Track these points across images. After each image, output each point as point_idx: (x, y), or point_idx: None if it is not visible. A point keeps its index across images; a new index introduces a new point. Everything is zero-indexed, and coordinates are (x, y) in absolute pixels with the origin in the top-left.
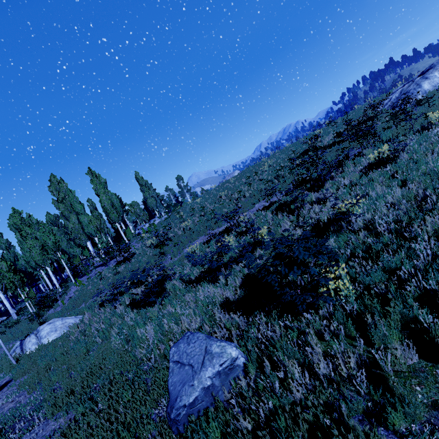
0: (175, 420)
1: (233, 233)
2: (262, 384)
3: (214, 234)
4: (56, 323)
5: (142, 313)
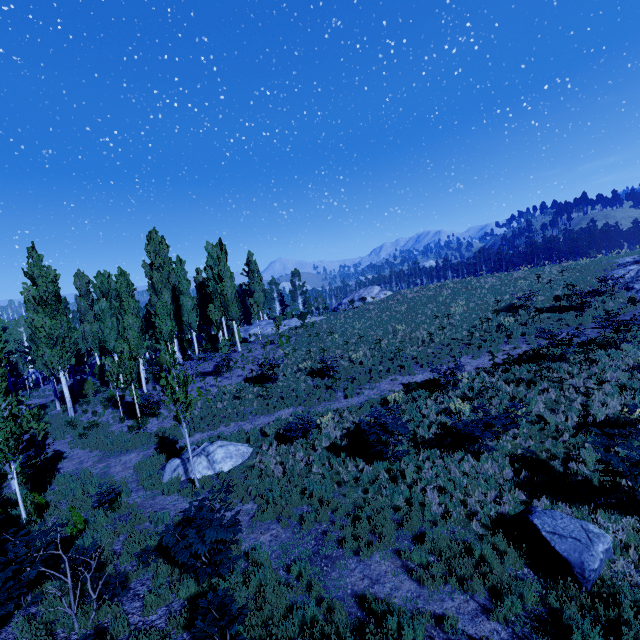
0: (587, 580)
1: (450, 392)
2: None
3: (411, 384)
4: (229, 448)
5: (377, 465)
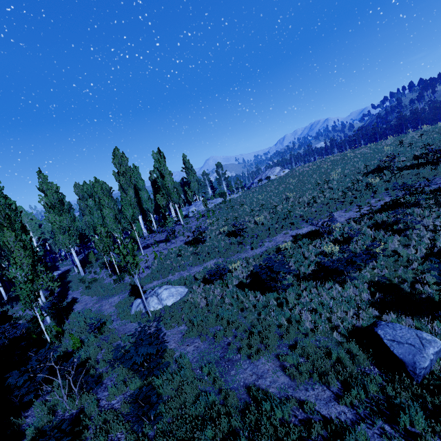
0: (418, 375)
1: (326, 239)
2: None
3: (298, 235)
4: (171, 289)
5: (269, 295)
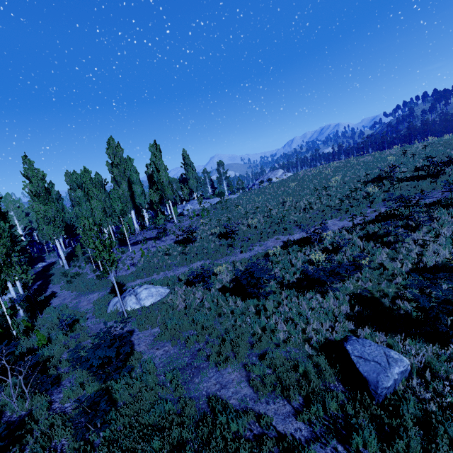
0: (379, 395)
1: (316, 247)
2: (432, 385)
3: (289, 241)
4: (151, 289)
5: (249, 302)
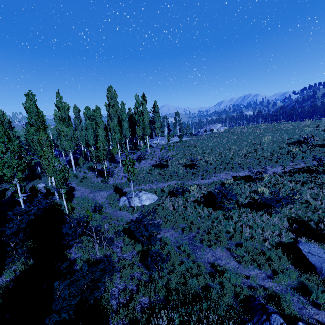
0: (323, 274)
1: (258, 183)
2: None
3: (237, 176)
4: (148, 195)
5: (218, 212)
